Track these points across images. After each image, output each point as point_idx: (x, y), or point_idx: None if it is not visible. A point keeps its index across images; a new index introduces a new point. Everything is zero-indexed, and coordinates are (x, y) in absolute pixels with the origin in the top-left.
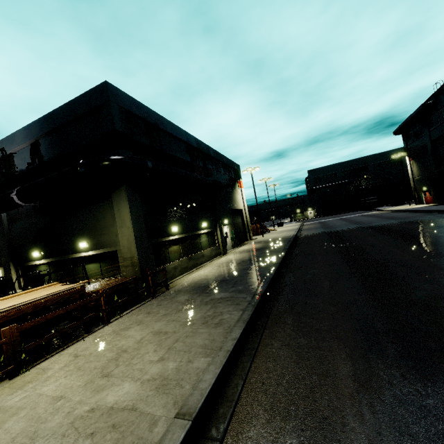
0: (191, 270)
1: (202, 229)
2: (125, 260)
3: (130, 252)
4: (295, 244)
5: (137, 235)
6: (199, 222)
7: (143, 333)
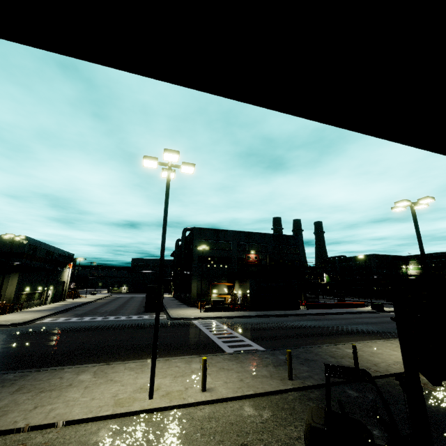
0: (26, 308)
1: (38, 290)
2: (6, 298)
3: (11, 296)
4: (85, 304)
5: (16, 290)
6: (38, 286)
7: (24, 314)
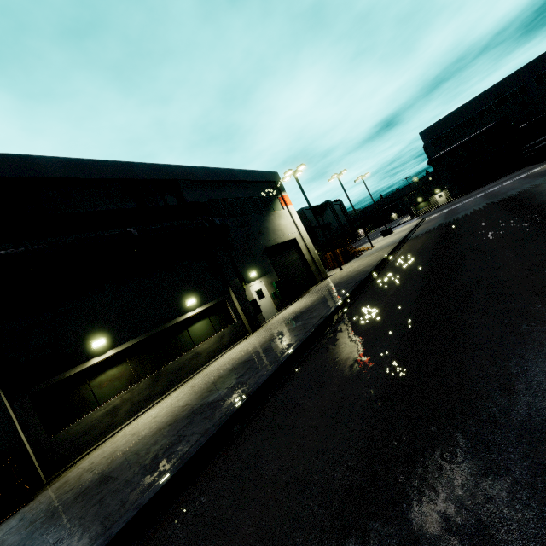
0: (163, 394)
1: (188, 310)
2: None
3: None
4: (361, 291)
5: None
6: (178, 301)
7: None
